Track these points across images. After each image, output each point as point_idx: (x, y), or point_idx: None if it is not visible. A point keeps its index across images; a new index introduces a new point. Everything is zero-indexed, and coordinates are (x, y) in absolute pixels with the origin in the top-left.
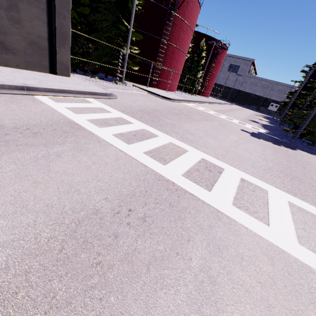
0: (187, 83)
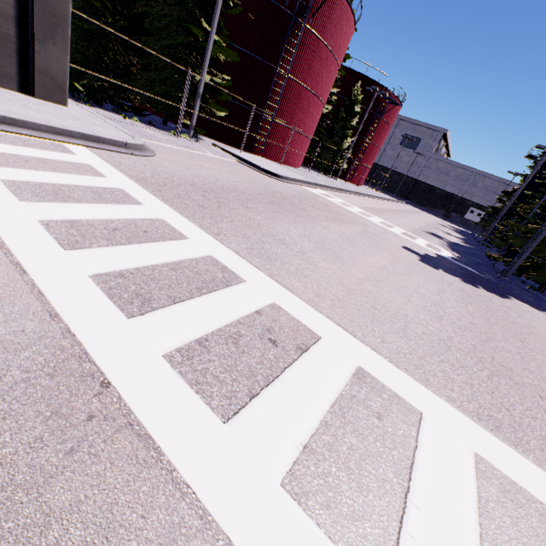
0: (324, 156)
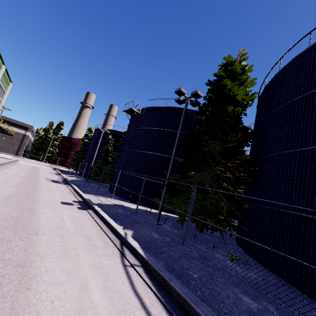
0: None
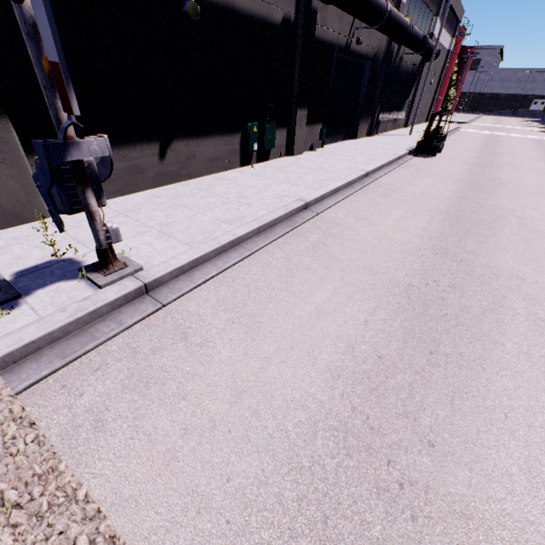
0: None
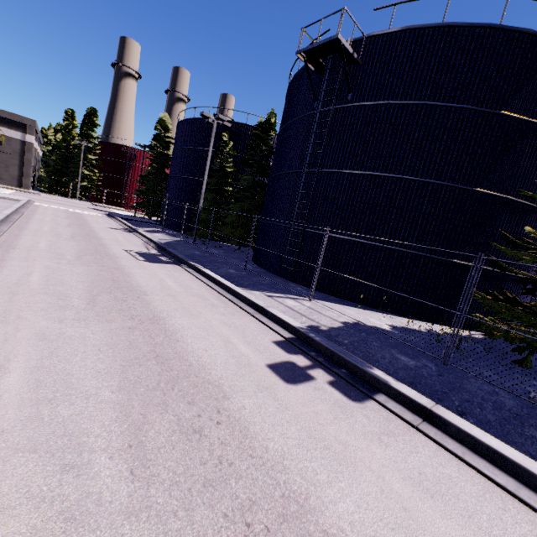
0: None
